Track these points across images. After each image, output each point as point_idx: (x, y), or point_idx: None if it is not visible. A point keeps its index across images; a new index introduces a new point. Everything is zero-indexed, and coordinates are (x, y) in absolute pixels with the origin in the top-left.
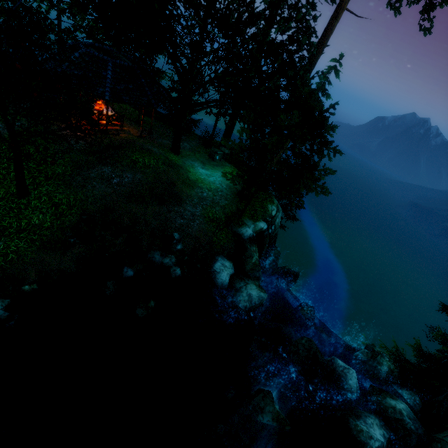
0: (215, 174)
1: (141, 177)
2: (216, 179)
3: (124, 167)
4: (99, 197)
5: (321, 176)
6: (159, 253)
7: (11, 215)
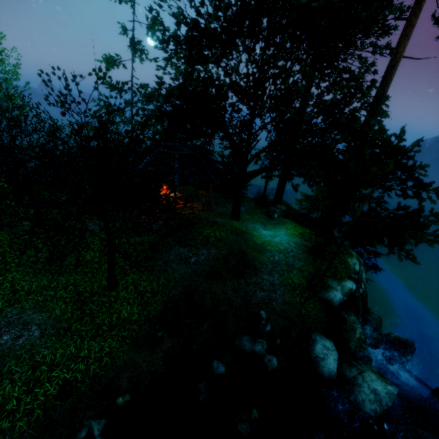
0: (279, 233)
1: (215, 252)
2: (282, 238)
3: (198, 244)
4: (180, 280)
5: (432, 222)
6: (247, 338)
7: (103, 311)
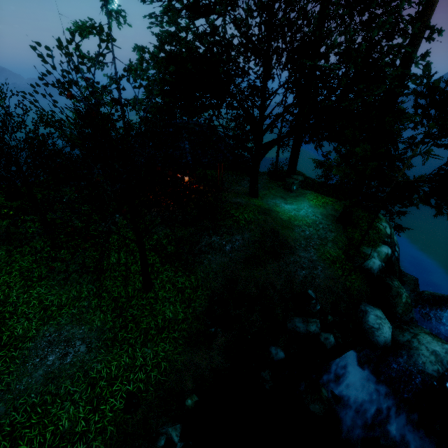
0: (302, 206)
1: (248, 236)
2: (307, 211)
3: (229, 230)
4: (218, 270)
5: None
6: (299, 320)
7: (146, 314)
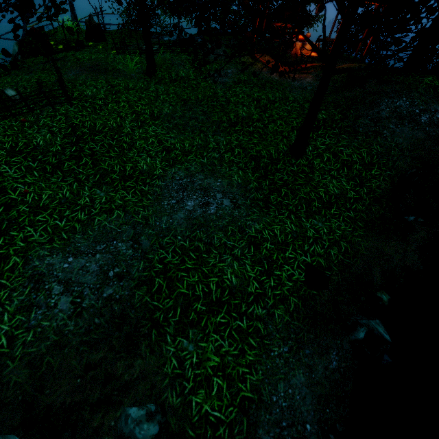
0: None
1: None
2: None
3: (424, 96)
4: (406, 148)
5: None
6: None
7: (300, 183)
